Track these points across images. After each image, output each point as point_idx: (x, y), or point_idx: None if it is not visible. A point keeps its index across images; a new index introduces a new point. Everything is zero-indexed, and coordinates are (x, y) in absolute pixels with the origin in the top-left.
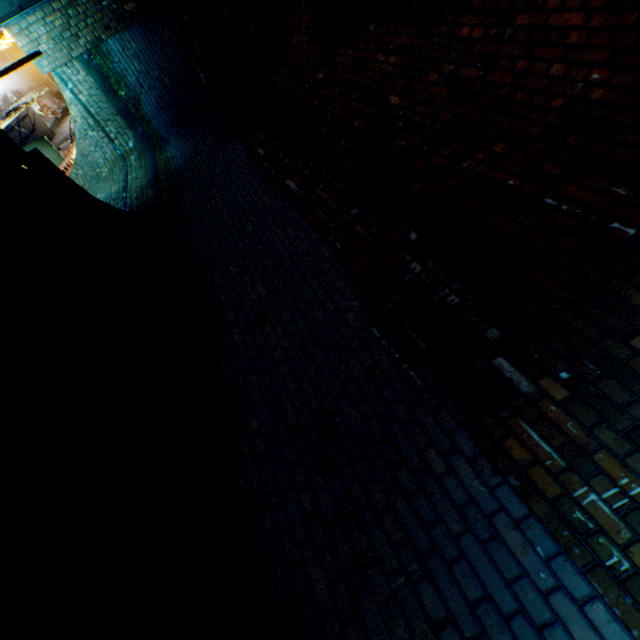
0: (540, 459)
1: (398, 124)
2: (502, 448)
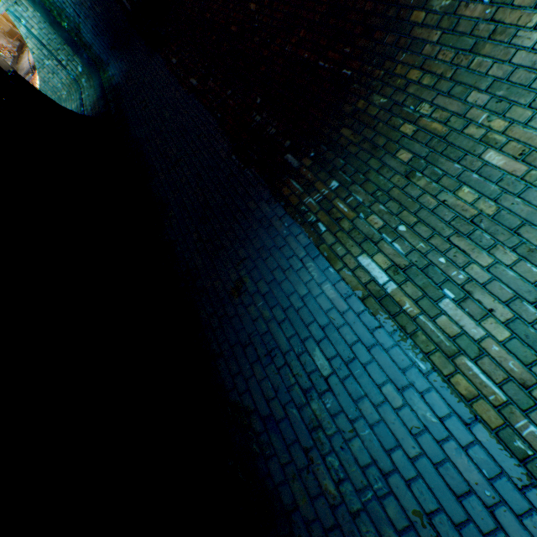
0: (294, 192)
1: (255, 25)
2: (281, 192)
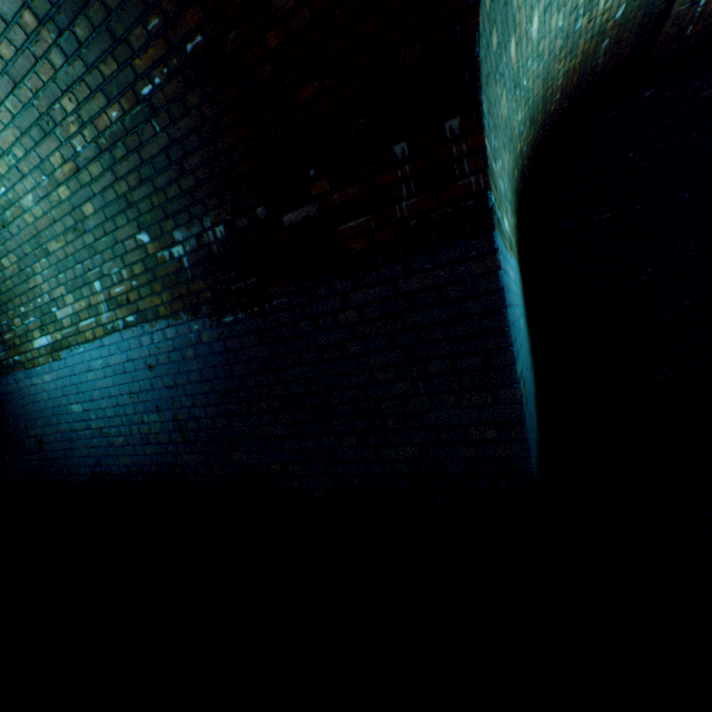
0: None
1: None
2: None
